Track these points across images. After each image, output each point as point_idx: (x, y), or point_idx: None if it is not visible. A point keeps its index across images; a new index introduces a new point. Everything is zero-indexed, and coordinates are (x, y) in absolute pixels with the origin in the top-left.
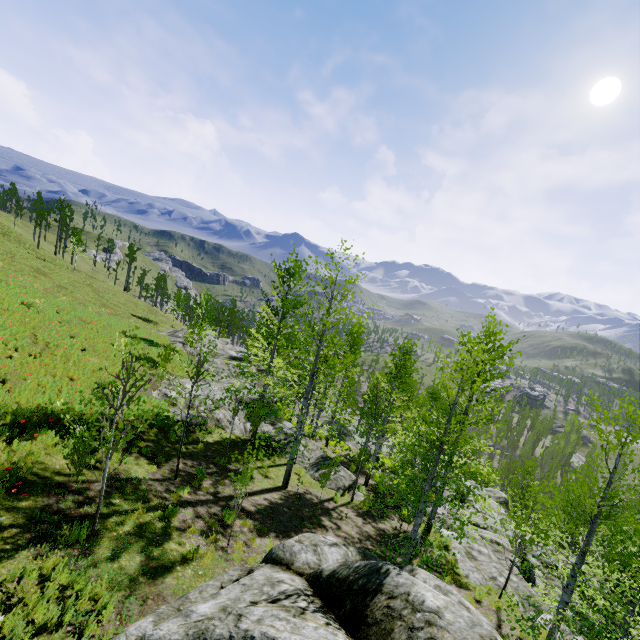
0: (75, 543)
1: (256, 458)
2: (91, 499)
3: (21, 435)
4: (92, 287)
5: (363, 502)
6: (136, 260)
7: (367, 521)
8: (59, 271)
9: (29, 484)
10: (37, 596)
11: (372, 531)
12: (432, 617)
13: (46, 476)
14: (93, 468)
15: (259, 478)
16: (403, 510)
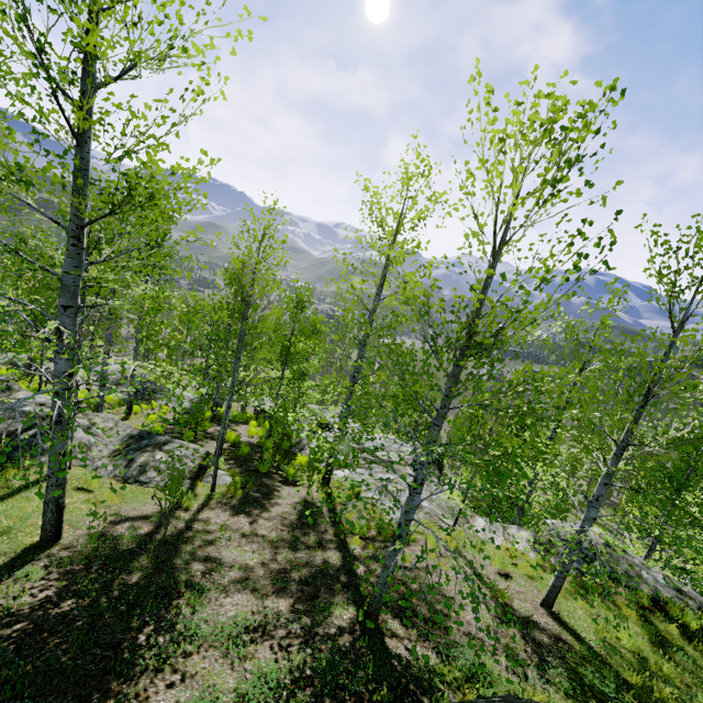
0: None
1: None
2: None
3: None
4: None
5: (234, 485)
6: None
7: (254, 515)
8: None
9: None
10: None
11: (272, 530)
12: None
13: None
14: None
15: None
16: (289, 469)
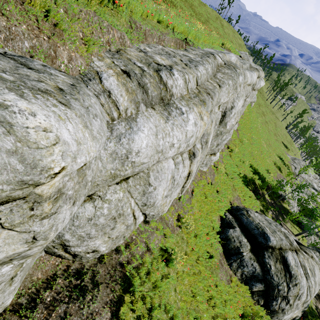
0: (256, 198)
1: (292, 222)
2: (259, 193)
3: (253, 173)
4: (275, 124)
5: None
6: (302, 117)
7: None
8: (268, 114)
9: (253, 183)
10: (254, 199)
11: None
12: (311, 253)
13: (255, 184)
14: (260, 188)
15: (289, 226)
16: None
